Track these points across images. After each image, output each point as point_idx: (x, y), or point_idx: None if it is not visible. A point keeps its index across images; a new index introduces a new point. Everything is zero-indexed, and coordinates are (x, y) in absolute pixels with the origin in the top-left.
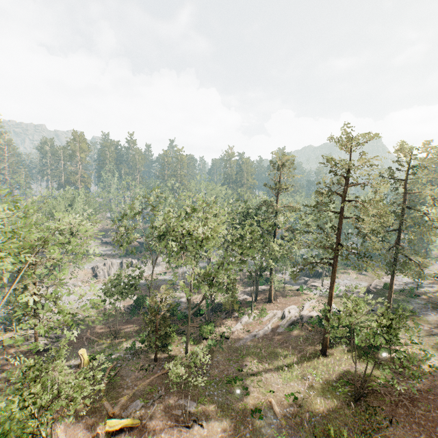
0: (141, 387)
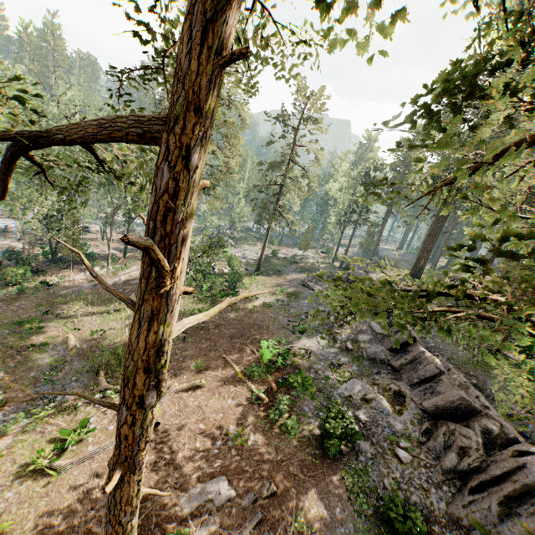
0: None
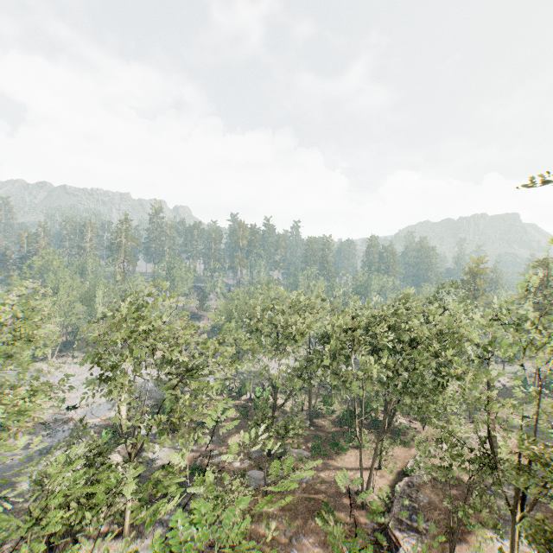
0: None
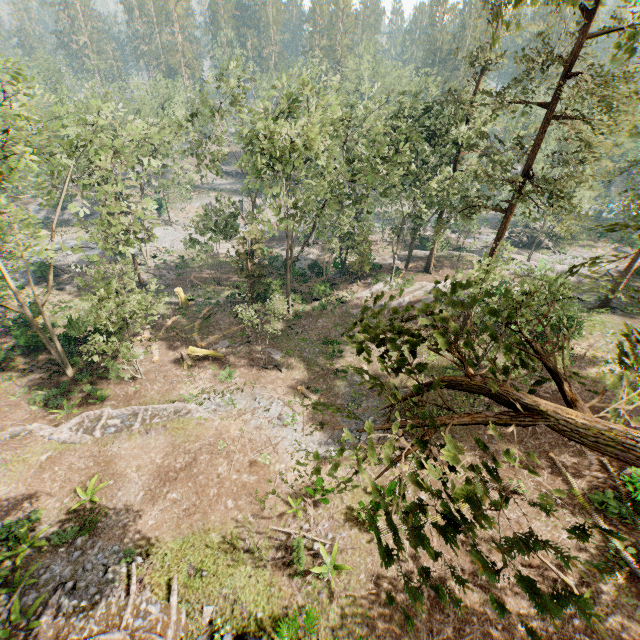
0: (232, 331)
